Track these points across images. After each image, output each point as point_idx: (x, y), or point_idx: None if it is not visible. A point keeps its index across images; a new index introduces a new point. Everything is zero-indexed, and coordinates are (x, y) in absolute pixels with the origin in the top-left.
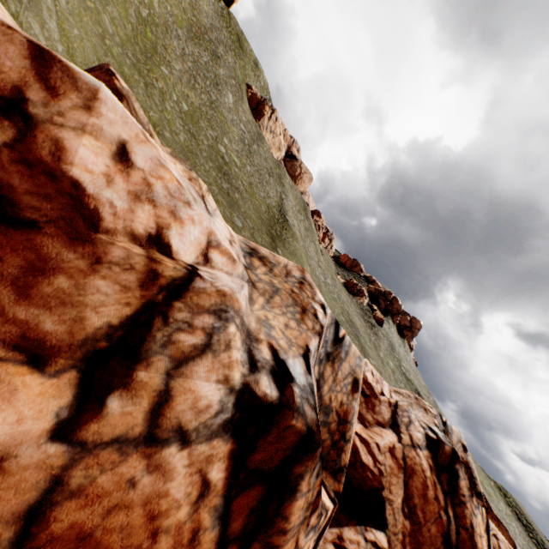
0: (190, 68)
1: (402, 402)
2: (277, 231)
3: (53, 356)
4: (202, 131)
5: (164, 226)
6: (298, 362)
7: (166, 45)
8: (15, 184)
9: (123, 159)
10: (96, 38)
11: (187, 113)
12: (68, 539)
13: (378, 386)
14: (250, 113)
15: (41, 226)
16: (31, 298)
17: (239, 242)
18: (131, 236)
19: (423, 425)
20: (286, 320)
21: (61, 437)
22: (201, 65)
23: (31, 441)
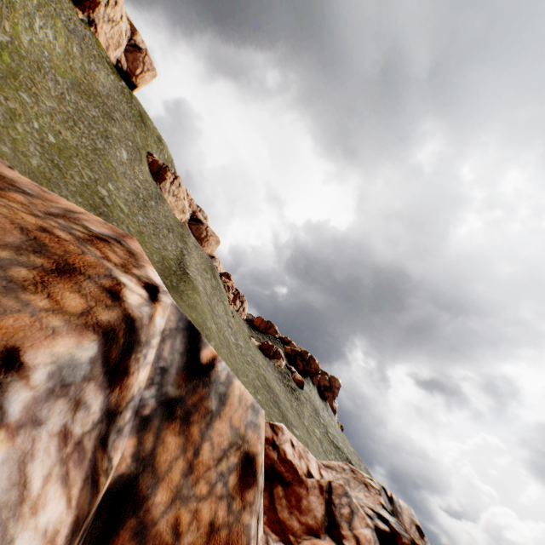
0: (69, 111)
1: (337, 482)
2: (173, 282)
3: None
4: (75, 168)
5: None
6: None
7: (36, 80)
8: None
9: None
10: None
11: (54, 145)
12: None
13: (303, 463)
14: (151, 175)
15: None
16: None
17: None
18: None
19: (369, 513)
20: None
21: None
22: (87, 115)
23: None
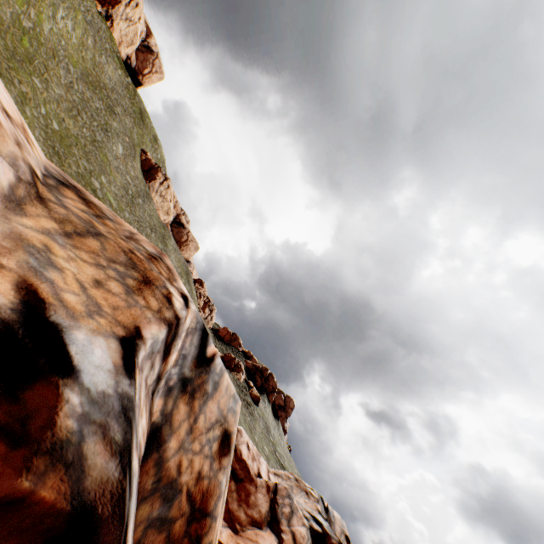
0: (75, 101)
1: (283, 484)
2: None
3: None
4: (74, 157)
5: None
6: (105, 345)
7: (49, 67)
8: None
9: None
10: None
11: (57, 132)
12: None
13: (255, 464)
14: (141, 173)
15: None
16: None
17: (47, 165)
18: None
19: (306, 515)
20: (101, 275)
21: None
22: (91, 106)
23: None
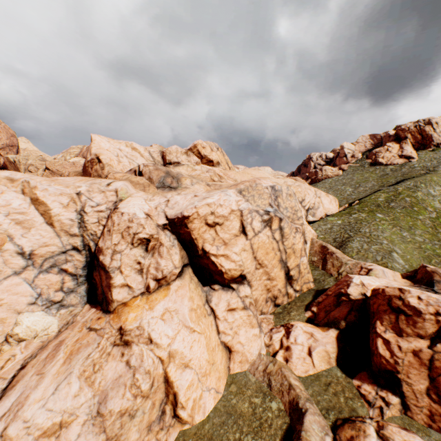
0: None
1: None
2: None
3: (423, 337)
4: None
5: (437, 310)
6: None
7: None
8: (405, 309)
9: (419, 298)
10: (416, 250)
11: None
12: (440, 369)
13: None
14: None
15: (411, 315)
16: (415, 327)
17: None
18: (429, 313)
19: None
20: None
21: (429, 348)
22: None
23: (424, 347)
